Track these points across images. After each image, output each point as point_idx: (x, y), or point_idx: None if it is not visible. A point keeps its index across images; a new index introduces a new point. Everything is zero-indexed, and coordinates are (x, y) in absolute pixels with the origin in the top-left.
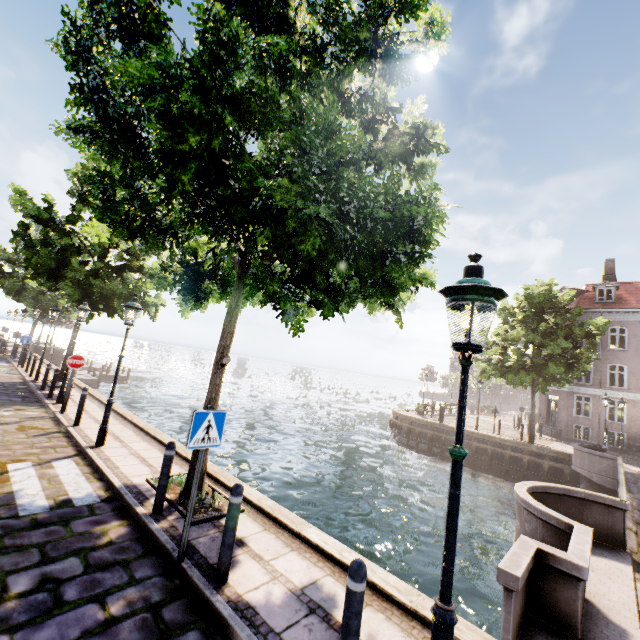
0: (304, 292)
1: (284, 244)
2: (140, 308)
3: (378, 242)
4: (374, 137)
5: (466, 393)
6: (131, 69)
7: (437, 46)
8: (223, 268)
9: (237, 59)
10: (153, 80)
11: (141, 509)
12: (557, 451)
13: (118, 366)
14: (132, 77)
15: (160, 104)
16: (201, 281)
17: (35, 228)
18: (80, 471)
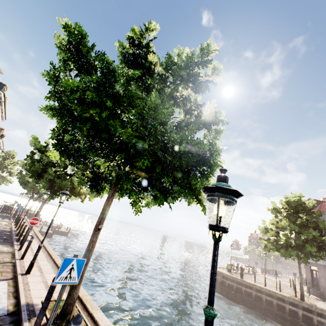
0: (147, 190)
1: (130, 162)
2: (68, 194)
3: (184, 164)
4: (190, 116)
5: (216, 262)
6: (69, 82)
7: (218, 78)
8: (112, 176)
9: (116, 78)
10: (78, 87)
11: (27, 324)
12: (321, 309)
13: (50, 225)
14: (69, 85)
15: (78, 96)
16: (100, 182)
17: (38, 154)
18: (7, 290)
